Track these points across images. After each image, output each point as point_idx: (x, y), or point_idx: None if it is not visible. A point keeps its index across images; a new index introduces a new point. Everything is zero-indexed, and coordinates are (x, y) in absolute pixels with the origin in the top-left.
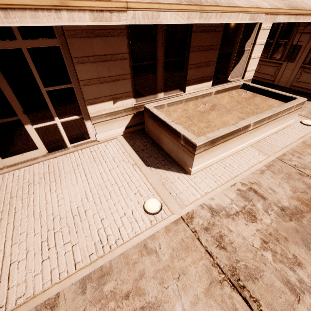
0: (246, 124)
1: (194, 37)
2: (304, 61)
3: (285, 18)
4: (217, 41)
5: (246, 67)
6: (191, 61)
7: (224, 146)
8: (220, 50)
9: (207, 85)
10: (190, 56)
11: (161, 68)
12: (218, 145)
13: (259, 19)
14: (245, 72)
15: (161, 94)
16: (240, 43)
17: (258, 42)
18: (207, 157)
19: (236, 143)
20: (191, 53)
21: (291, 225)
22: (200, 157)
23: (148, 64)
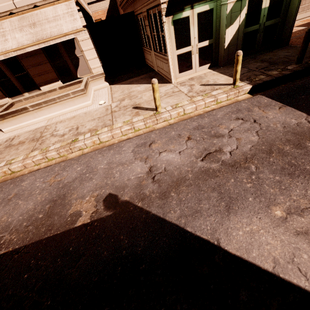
0: (21, 107)
1: (23, 61)
2: (155, 49)
3: (35, 47)
4: (44, 58)
5: (89, 66)
6: (32, 73)
7: (17, 119)
8: (54, 62)
9: (58, 84)
10: (29, 71)
11: (16, 80)
12: (9, 118)
13: (12, 55)
14: (91, 69)
15: (26, 93)
16: (69, 53)
17: (85, 49)
18: (8, 124)
19: (28, 117)
20: (28, 69)
21: (2, 150)
22: (2, 124)
23: (6, 80)
